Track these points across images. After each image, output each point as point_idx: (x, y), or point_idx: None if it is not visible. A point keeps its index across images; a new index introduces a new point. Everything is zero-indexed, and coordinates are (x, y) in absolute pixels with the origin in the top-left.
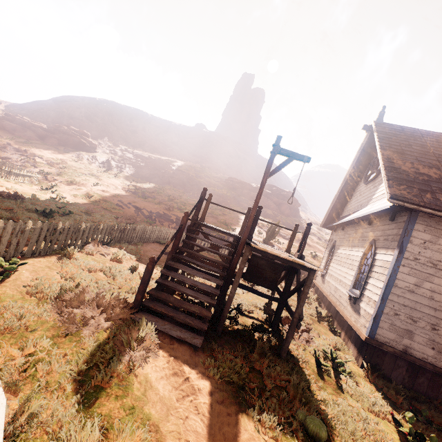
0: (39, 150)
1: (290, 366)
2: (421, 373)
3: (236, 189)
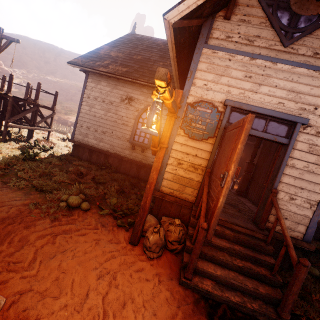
0: None
1: None
2: (94, 153)
3: None
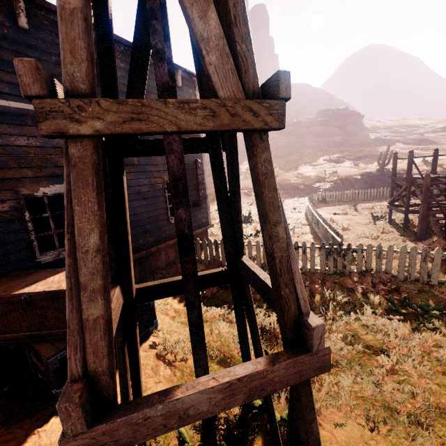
0: None
1: None
2: None
3: (292, 132)
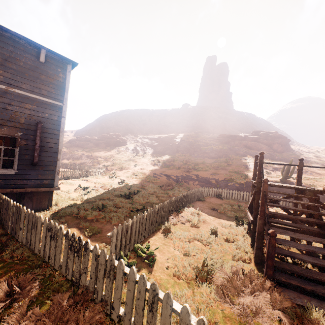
0: (97, 153)
1: None
2: None
3: (228, 142)
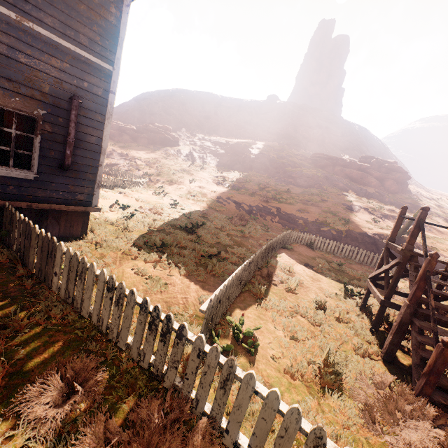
0: (136, 153)
1: None
2: None
3: (326, 167)
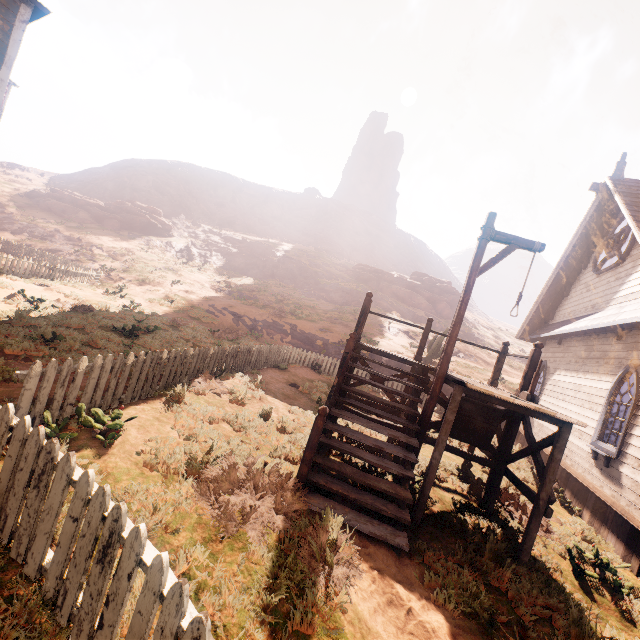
0: (96, 238)
1: (542, 579)
2: None
3: (369, 281)
